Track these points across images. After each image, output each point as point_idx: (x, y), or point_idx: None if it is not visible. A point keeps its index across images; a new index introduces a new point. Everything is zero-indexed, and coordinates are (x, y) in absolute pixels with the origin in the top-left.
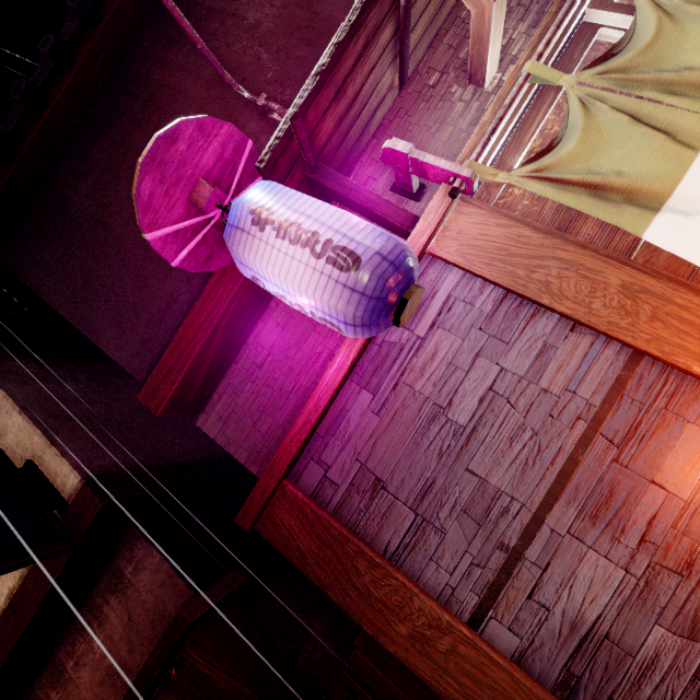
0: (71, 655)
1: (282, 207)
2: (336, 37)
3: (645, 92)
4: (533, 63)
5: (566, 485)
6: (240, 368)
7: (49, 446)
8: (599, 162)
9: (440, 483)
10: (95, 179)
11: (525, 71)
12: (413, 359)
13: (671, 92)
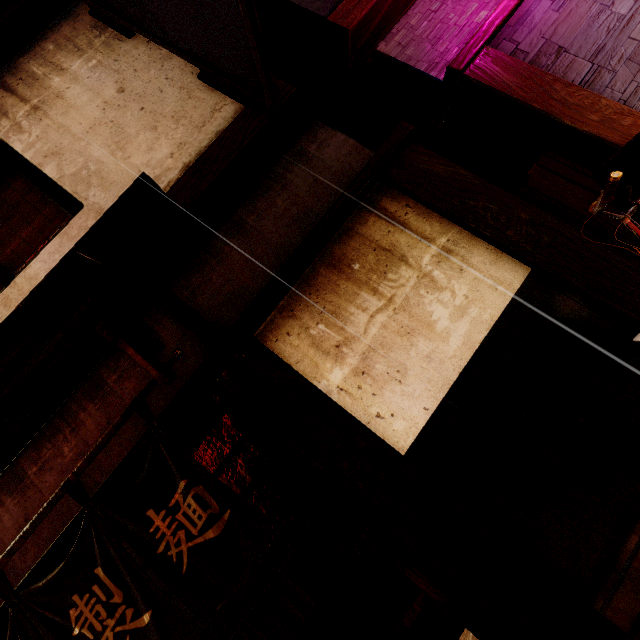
0: (252, 212)
1: None
2: None
3: None
4: None
5: None
6: (416, 13)
7: None
8: None
9: (609, 46)
10: None
11: None
12: None
13: None
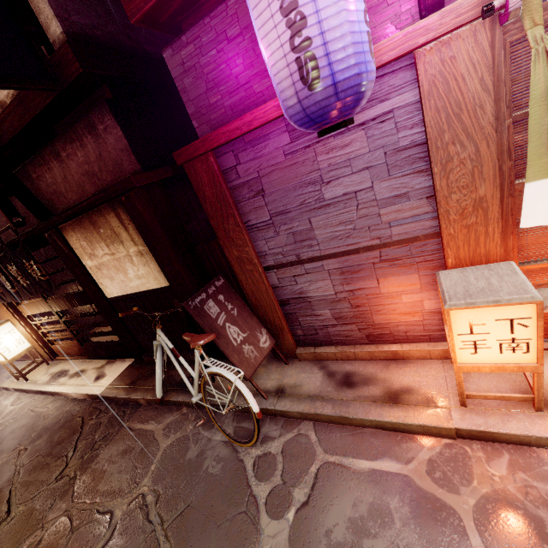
0: (64, 150)
1: None
2: None
3: None
4: None
5: (344, 256)
6: (212, 26)
7: None
8: None
9: (291, 215)
10: None
11: None
12: (331, 138)
13: None
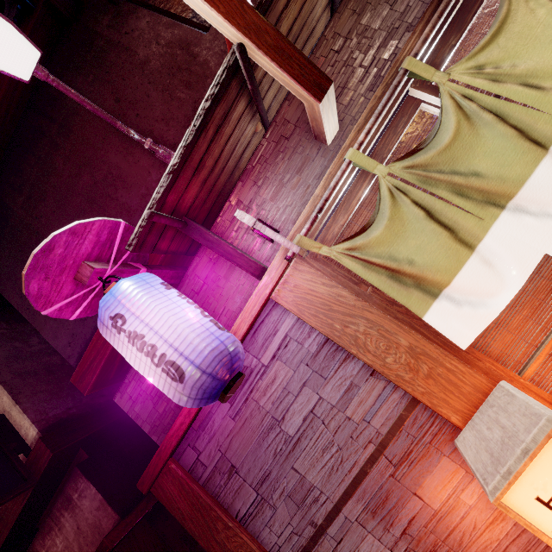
0: (43, 546)
1: (133, 316)
2: (184, 140)
3: (440, 190)
4: (354, 152)
5: (357, 488)
6: None
7: (14, 405)
8: (399, 248)
9: (274, 475)
10: (28, 193)
11: (348, 157)
12: (259, 381)
13: (460, 192)
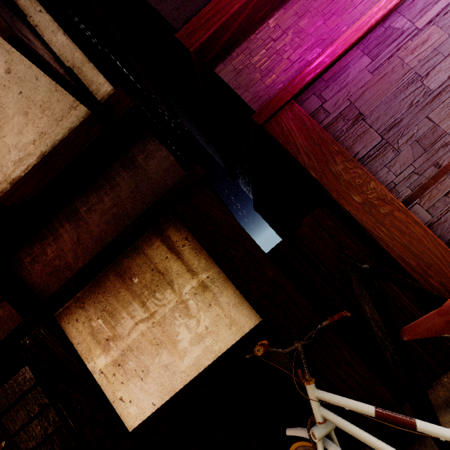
0: (85, 204)
1: None
2: None
3: None
4: None
5: None
6: (258, 38)
7: (88, 62)
8: None
9: (405, 122)
10: None
11: None
12: (409, 42)
13: None
